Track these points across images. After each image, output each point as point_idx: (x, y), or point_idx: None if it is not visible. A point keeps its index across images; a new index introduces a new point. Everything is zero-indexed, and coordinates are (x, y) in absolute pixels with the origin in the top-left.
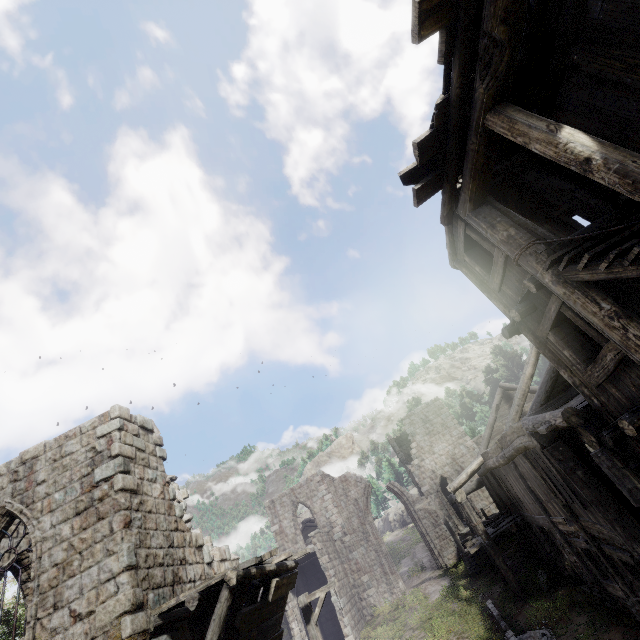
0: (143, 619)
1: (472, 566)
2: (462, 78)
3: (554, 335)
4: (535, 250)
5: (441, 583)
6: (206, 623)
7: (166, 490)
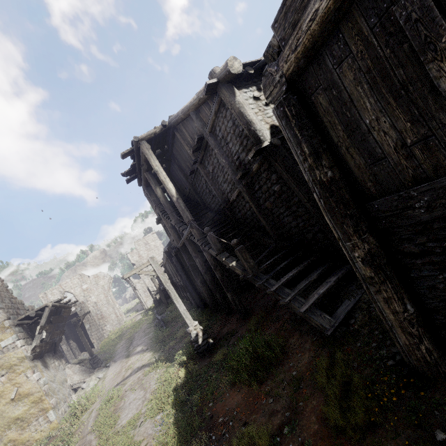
0: (12, 322)
1: (157, 304)
2: (138, 162)
3: (166, 227)
4: (159, 206)
5: (143, 313)
6: (32, 327)
7: (3, 283)
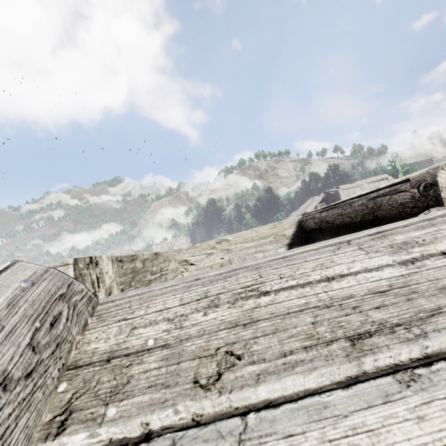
0: None
1: None
2: None
3: None
4: None
5: None
6: None
7: None
